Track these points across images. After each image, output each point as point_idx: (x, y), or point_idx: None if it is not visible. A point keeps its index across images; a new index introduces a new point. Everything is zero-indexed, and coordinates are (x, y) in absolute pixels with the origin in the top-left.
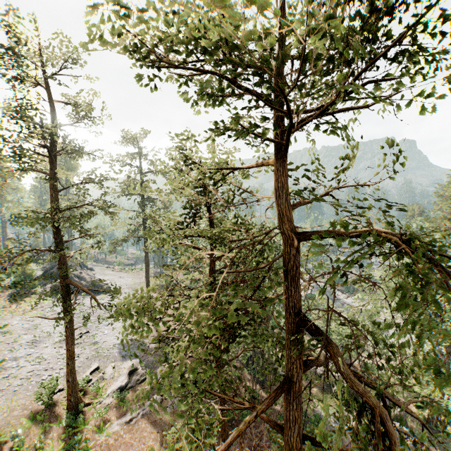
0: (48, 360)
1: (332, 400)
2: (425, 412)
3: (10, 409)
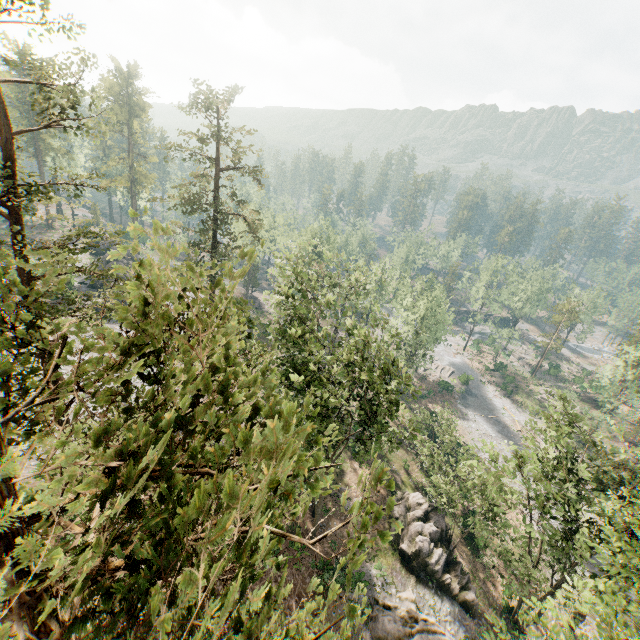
0: None
1: (394, 557)
2: (514, 597)
3: None
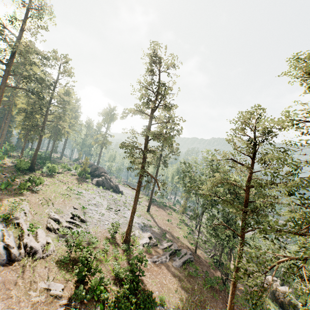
0: (105, 216)
1: (277, 306)
2: None
3: (96, 231)
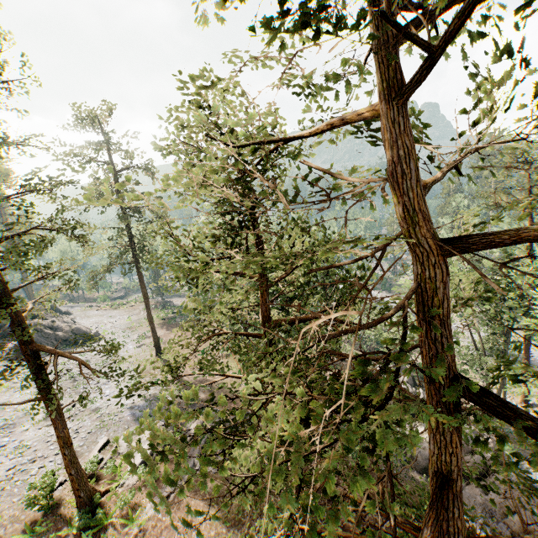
0: (34, 447)
1: None
2: None
3: None
